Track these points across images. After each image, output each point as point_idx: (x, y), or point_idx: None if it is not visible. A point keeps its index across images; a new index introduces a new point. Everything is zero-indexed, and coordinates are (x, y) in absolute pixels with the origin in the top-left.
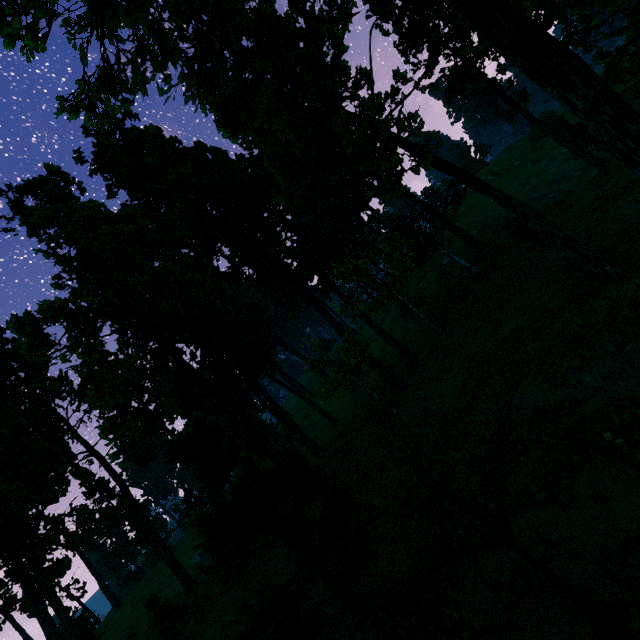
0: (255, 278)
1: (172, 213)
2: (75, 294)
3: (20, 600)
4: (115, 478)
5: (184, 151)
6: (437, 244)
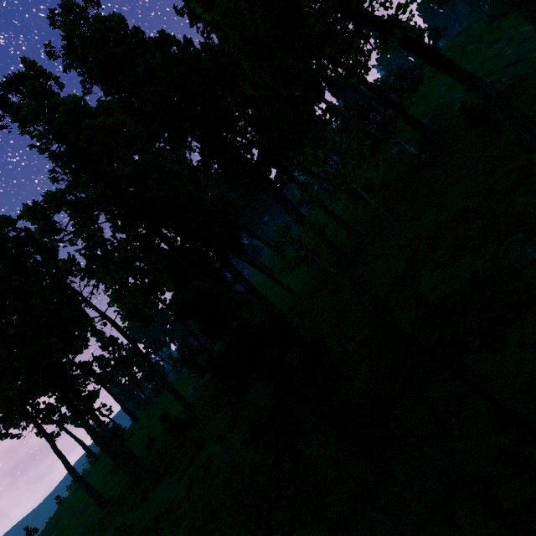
0: (223, 170)
1: (146, 106)
2: (71, 186)
3: (69, 417)
4: (125, 335)
5: (148, 43)
6: (390, 133)
